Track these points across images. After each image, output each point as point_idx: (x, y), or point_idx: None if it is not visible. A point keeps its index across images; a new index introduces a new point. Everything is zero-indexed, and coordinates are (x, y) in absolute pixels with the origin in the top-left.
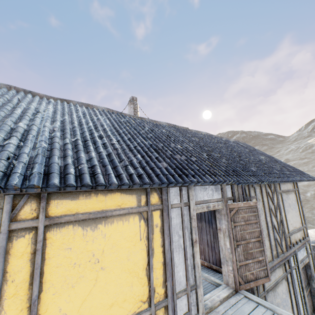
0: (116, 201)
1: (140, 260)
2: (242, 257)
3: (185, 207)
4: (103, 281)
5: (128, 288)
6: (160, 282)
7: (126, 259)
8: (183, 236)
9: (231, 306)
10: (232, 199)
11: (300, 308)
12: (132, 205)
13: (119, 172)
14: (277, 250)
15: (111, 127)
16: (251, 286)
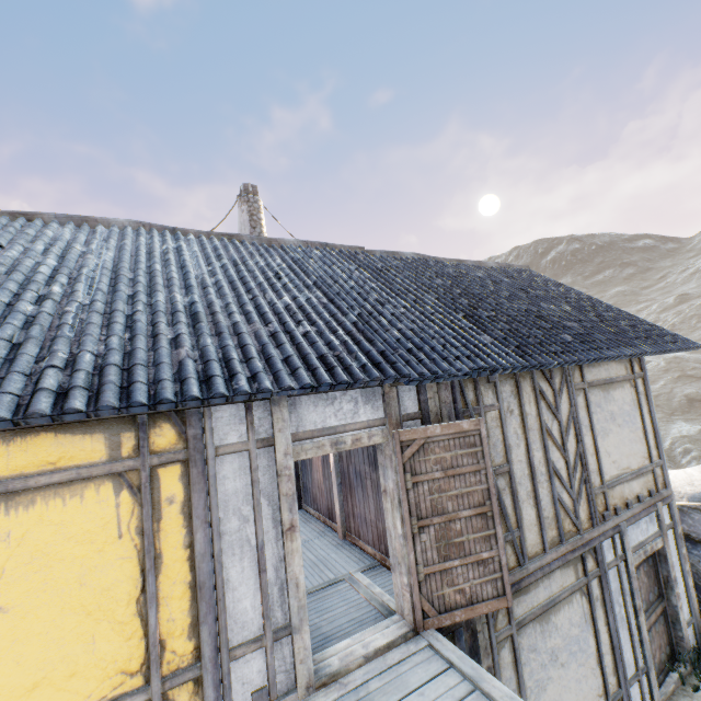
0: (42, 454)
1: (118, 583)
2: (435, 555)
3: (265, 450)
4: (5, 638)
5: (82, 648)
6: (183, 628)
7: (77, 583)
8: (254, 517)
9: (384, 670)
10: (418, 418)
11: (627, 654)
12: (93, 460)
13: (2, 388)
14: (560, 527)
15: (103, 270)
16: (457, 620)
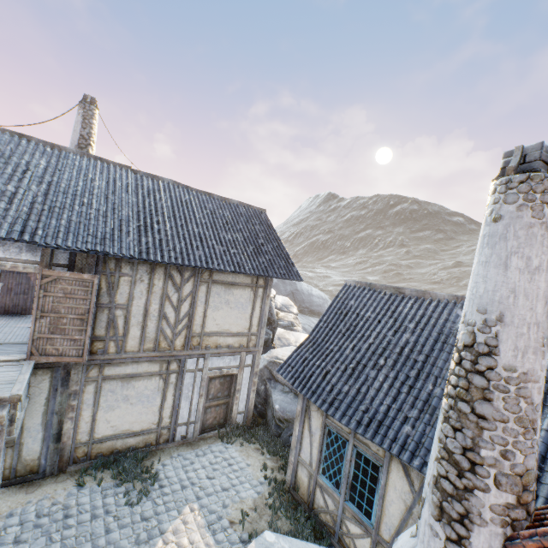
0: None
1: None
2: (47, 330)
3: None
4: None
5: None
6: None
7: None
8: None
9: None
10: (65, 267)
11: (184, 413)
12: None
13: None
14: (156, 344)
15: None
16: (51, 361)
